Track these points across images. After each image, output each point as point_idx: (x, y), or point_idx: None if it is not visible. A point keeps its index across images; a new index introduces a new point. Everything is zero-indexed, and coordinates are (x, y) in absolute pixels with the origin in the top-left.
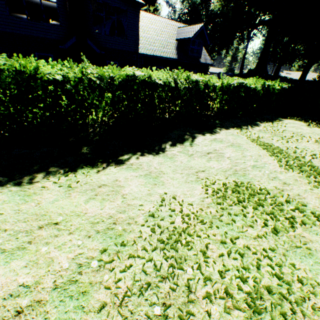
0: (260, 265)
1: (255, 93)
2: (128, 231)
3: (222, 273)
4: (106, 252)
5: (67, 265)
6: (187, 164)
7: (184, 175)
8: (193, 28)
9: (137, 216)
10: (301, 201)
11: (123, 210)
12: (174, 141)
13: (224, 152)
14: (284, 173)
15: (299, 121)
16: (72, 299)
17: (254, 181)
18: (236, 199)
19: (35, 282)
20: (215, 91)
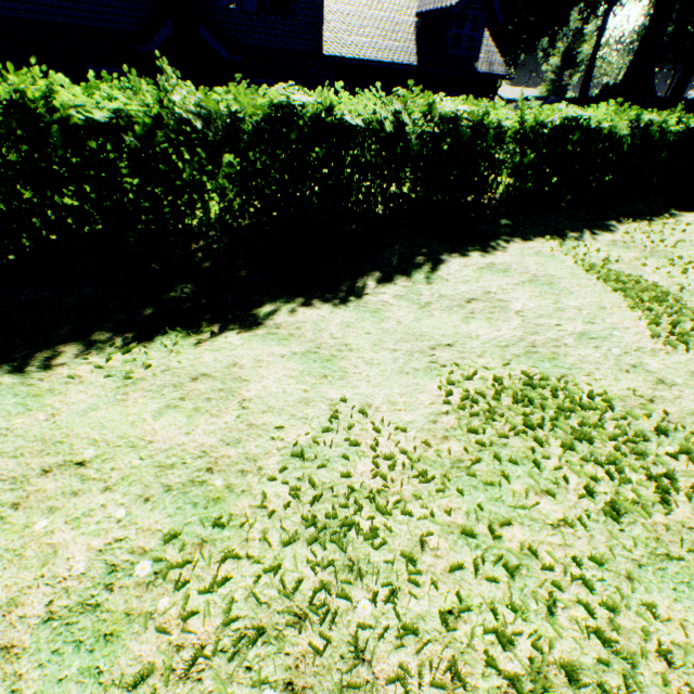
0: (559, 602)
1: (612, 144)
2: (238, 490)
3: (452, 616)
4: (177, 539)
5: (83, 567)
6: (413, 327)
7: (400, 355)
8: None
9: (265, 455)
10: None
11: (236, 438)
12: (389, 271)
13: (510, 298)
14: (662, 354)
15: None
16: (80, 651)
17: (578, 375)
18: (521, 421)
19: (9, 601)
20: (501, 142)
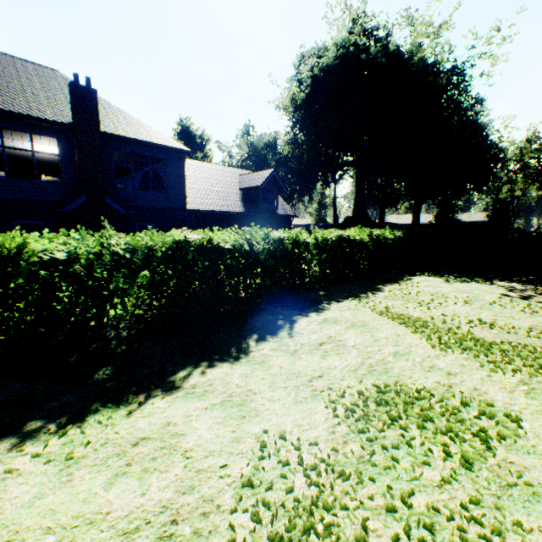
0: (468, 541)
1: (364, 246)
2: (206, 532)
3: None
4: None
5: None
6: (291, 368)
7: (291, 390)
8: (260, 174)
9: (219, 493)
10: (483, 399)
11: (189, 485)
12: (262, 333)
13: (345, 338)
14: (442, 356)
15: (433, 277)
16: None
17: (404, 379)
18: (386, 417)
19: None
20: (308, 249)
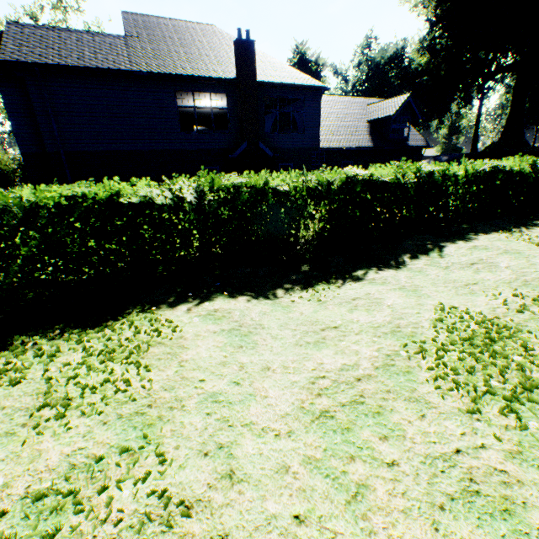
0: None
1: (521, 178)
2: (418, 333)
3: None
4: (406, 347)
5: (376, 353)
6: (447, 277)
7: (450, 288)
8: (393, 102)
9: (420, 322)
10: None
11: (399, 317)
12: (413, 253)
13: (497, 261)
14: None
15: None
16: (399, 375)
17: None
18: None
19: (354, 364)
20: (456, 182)
